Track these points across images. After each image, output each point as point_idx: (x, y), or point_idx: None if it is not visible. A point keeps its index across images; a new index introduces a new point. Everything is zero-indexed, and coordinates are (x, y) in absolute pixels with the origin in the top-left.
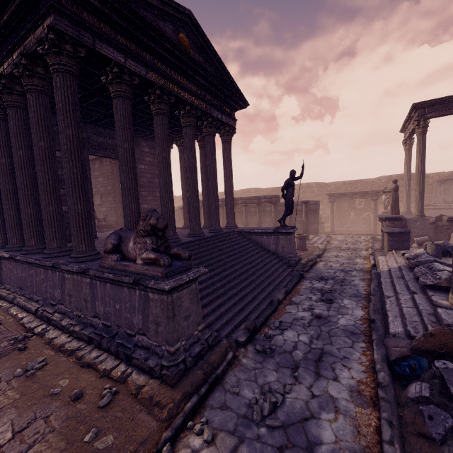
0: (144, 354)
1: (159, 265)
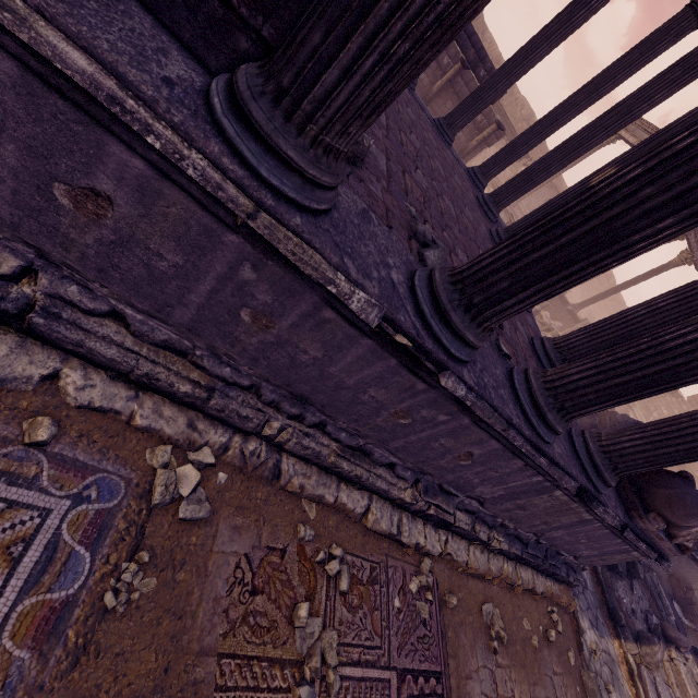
0: (566, 571)
1: (682, 551)
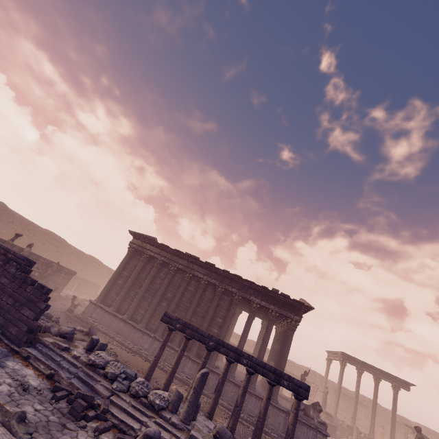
0: None
1: (324, 425)
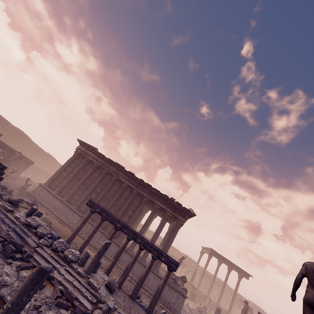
0: (174, 310)
1: (186, 291)
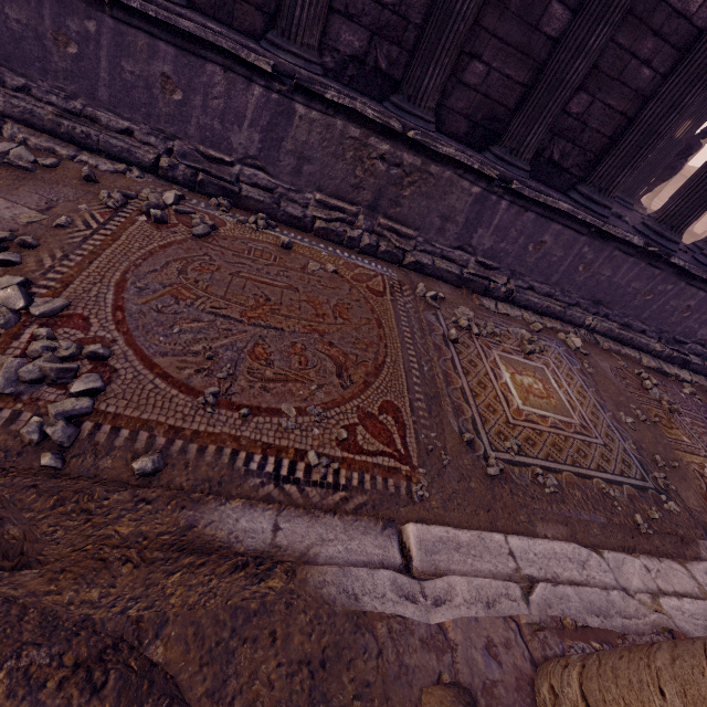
0: None
1: None
